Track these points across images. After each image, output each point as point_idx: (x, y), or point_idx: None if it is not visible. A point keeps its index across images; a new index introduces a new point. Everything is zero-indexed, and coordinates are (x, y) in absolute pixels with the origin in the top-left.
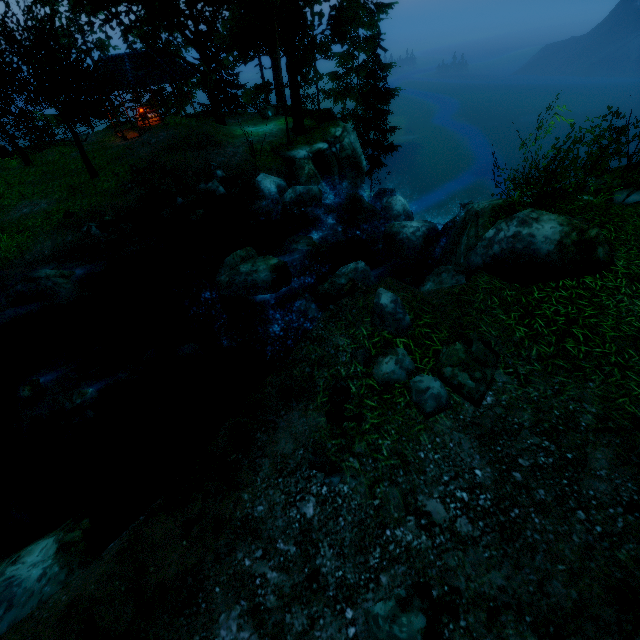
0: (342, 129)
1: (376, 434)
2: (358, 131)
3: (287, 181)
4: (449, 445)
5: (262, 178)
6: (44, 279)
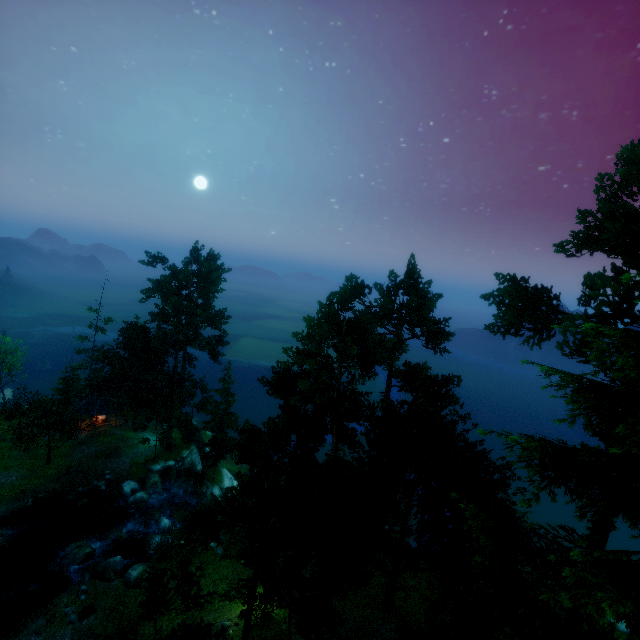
0: (189, 452)
1: (54, 627)
2: (209, 444)
3: (142, 482)
4: (67, 632)
5: (126, 484)
6: None
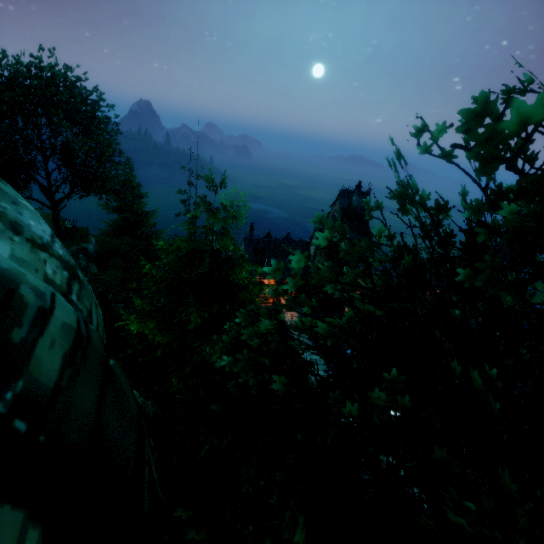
0: None
1: None
2: None
3: None
4: None
5: None
6: None
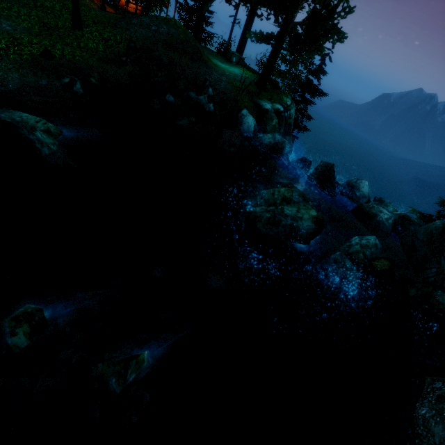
0: (291, 101)
1: None
2: None
3: None
4: None
5: (246, 113)
6: (26, 127)
